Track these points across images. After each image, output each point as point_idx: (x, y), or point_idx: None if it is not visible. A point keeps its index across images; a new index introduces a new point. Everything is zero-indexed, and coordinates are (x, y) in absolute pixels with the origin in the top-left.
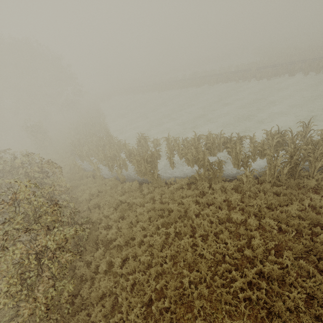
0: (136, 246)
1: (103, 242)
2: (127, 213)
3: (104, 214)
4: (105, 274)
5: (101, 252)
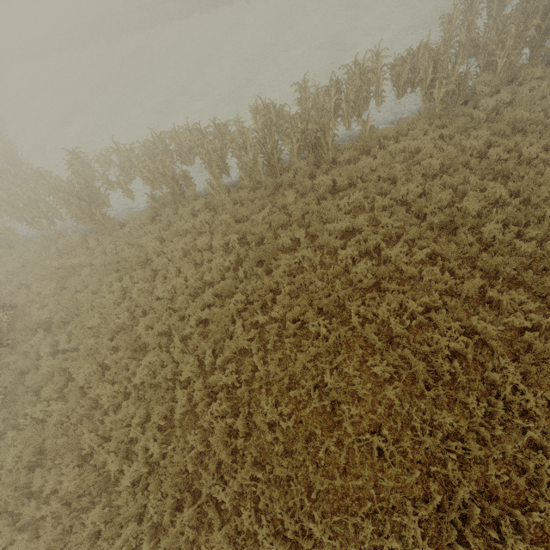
0: (84, 314)
1: (44, 326)
2: (70, 281)
3: (37, 292)
4: (54, 357)
5: (41, 337)
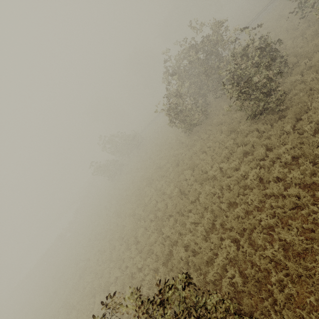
0: None
1: None
2: None
3: None
4: None
5: None
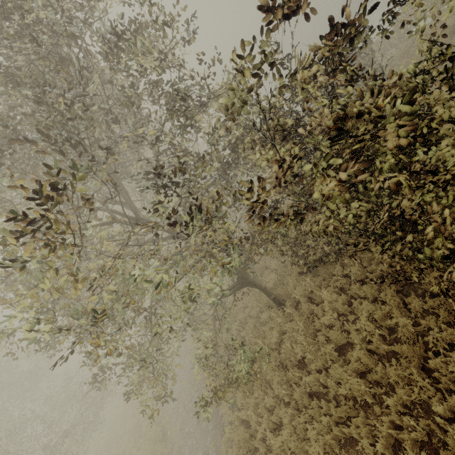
0: None
1: None
2: None
3: None
4: None
5: None
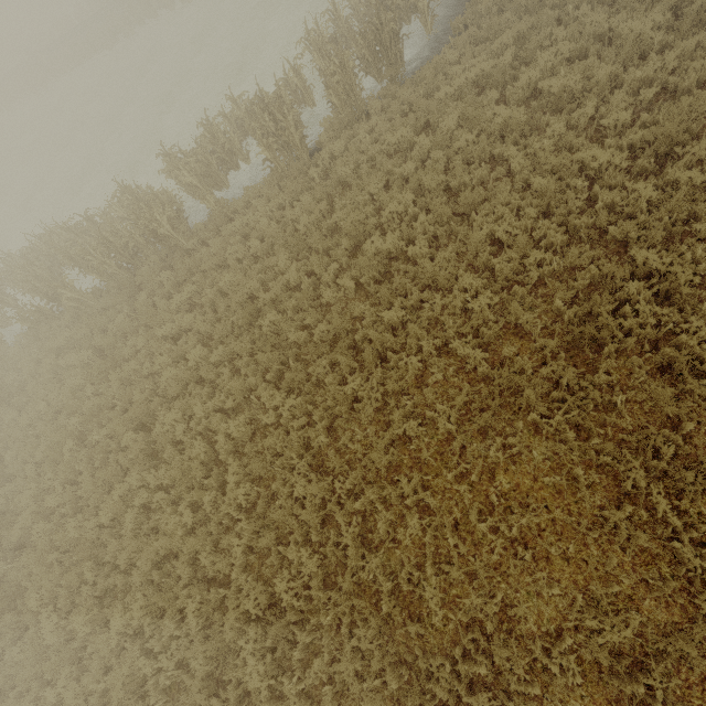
0: None
1: None
2: None
3: None
4: None
5: None
